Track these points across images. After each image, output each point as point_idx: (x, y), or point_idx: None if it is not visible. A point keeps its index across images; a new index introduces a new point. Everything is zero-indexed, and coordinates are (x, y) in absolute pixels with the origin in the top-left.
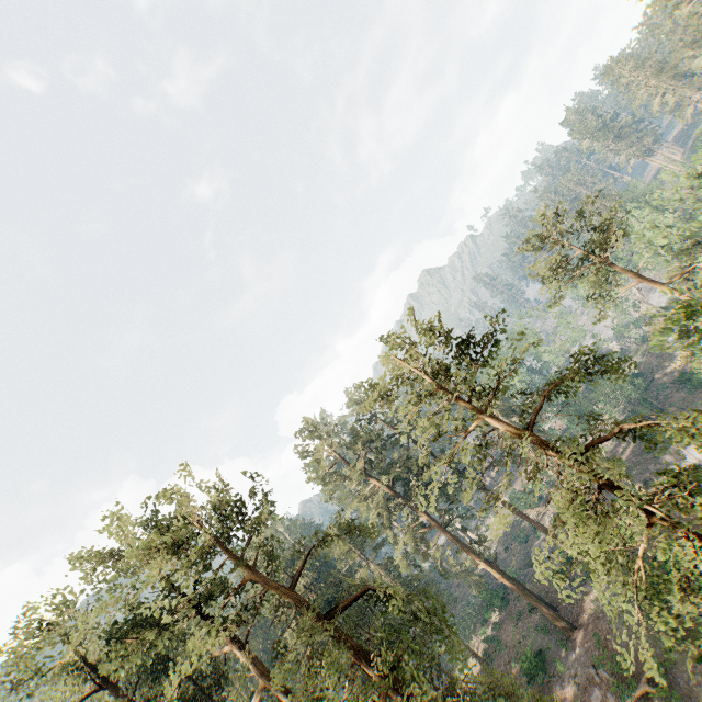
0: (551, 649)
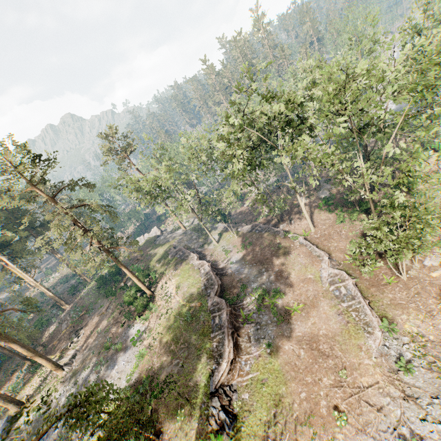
0: (54, 317)
